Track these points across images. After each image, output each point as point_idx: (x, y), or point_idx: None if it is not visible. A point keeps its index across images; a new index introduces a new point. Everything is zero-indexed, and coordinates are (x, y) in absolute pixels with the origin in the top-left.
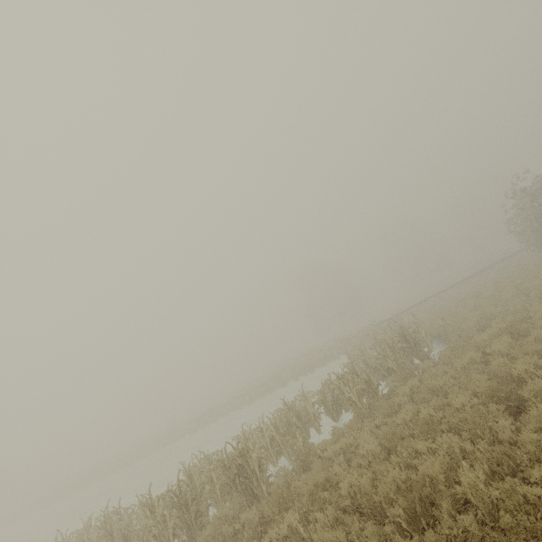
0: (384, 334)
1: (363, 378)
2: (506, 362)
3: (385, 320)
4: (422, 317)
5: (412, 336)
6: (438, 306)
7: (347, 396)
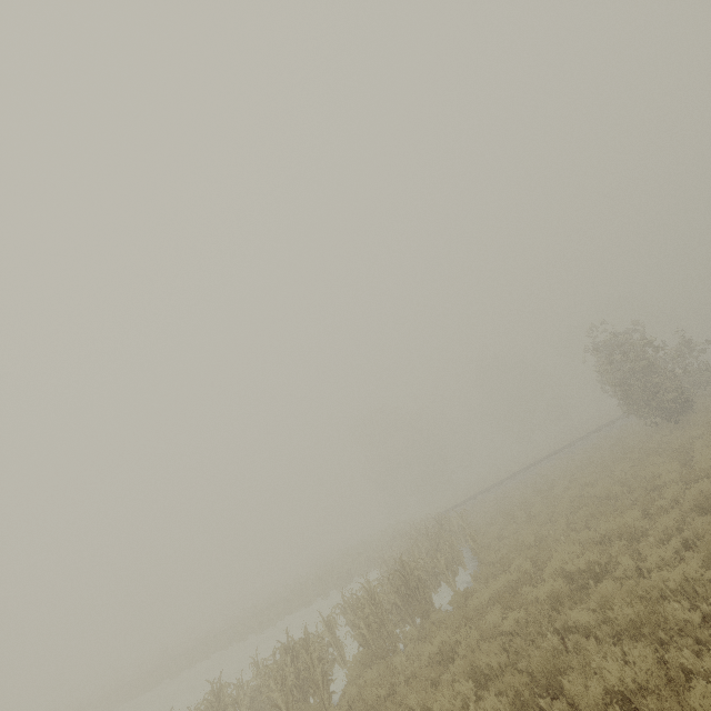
0: (416, 548)
1: (304, 663)
2: (464, 670)
3: (437, 516)
4: (486, 512)
5: (416, 574)
6: (513, 494)
7: (291, 686)
